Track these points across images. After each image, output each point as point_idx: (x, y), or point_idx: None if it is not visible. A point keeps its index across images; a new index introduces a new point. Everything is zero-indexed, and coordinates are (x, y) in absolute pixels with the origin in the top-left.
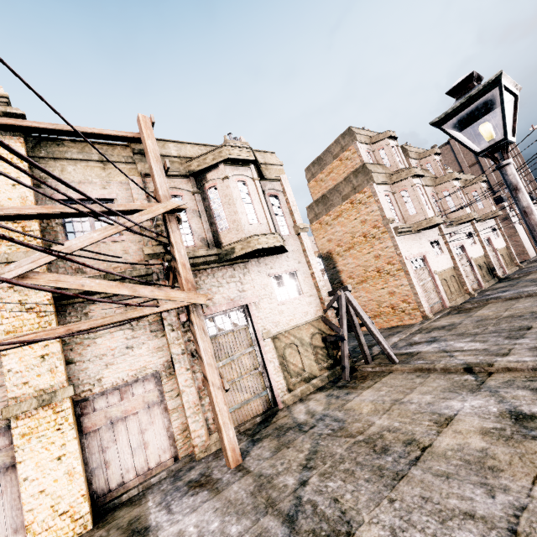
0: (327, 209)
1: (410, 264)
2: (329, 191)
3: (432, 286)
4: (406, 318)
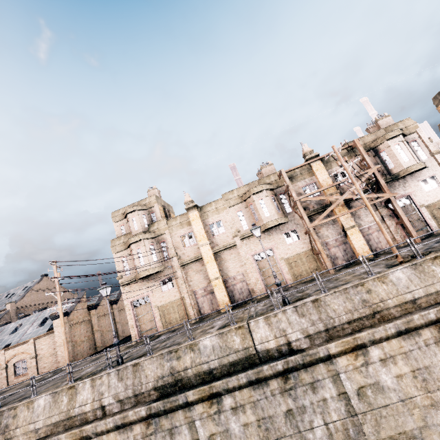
0: None
1: None
2: None
3: None
4: None
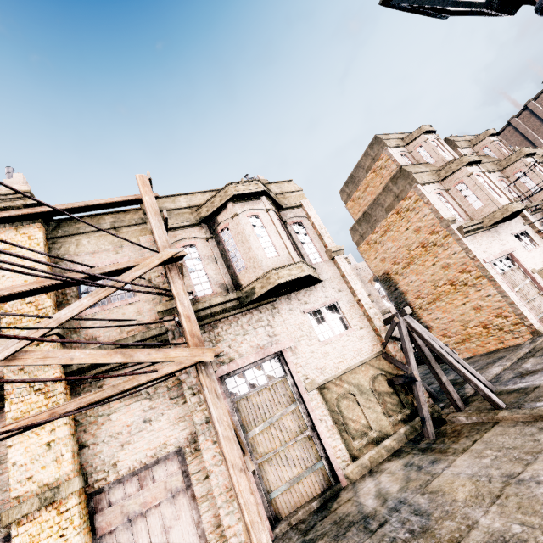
0: (372, 226)
1: (493, 267)
2: (369, 207)
3: (534, 290)
4: (507, 337)
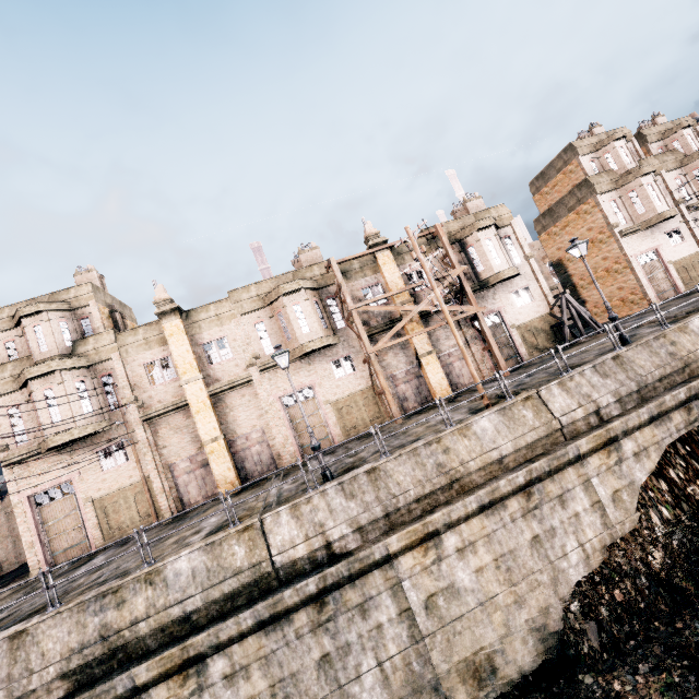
0: (554, 221)
1: (637, 261)
2: (554, 205)
3: (664, 276)
4: (635, 308)
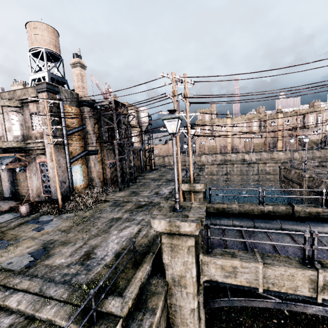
0: None
1: None
2: None
3: None
4: None
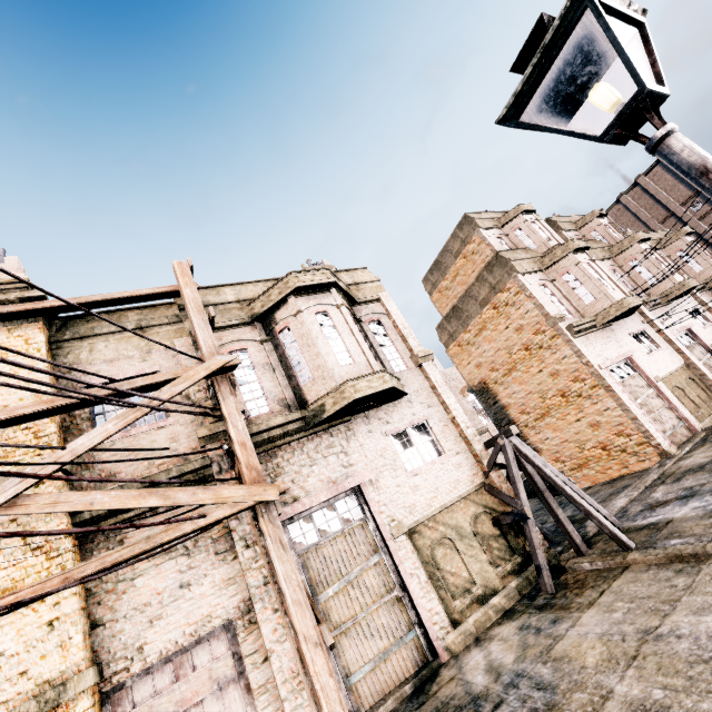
0: (464, 324)
1: (610, 375)
2: (460, 300)
3: (659, 401)
4: (632, 461)
